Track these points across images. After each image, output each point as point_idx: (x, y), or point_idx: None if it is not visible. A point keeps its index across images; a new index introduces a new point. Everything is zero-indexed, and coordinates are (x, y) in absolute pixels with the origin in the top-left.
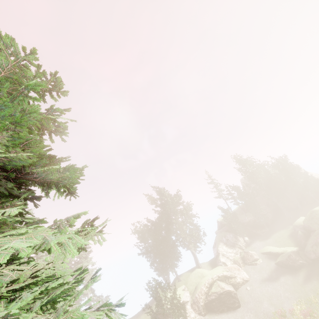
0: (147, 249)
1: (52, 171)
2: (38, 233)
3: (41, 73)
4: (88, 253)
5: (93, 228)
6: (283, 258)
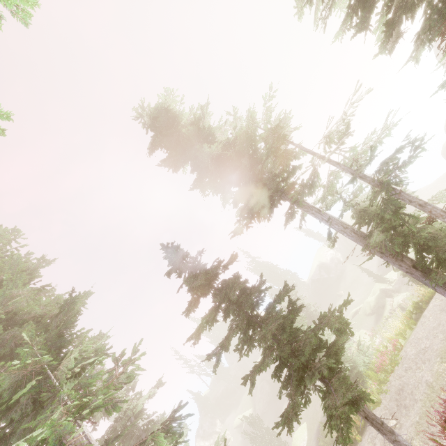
0: None
1: None
2: None
3: None
4: None
5: None
6: (244, 428)
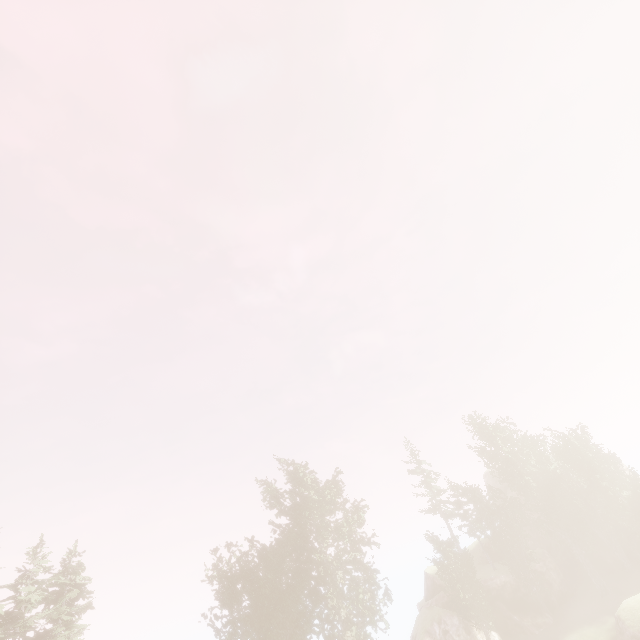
0: (234, 627)
1: None
2: None
3: None
4: (81, 611)
5: None
6: None
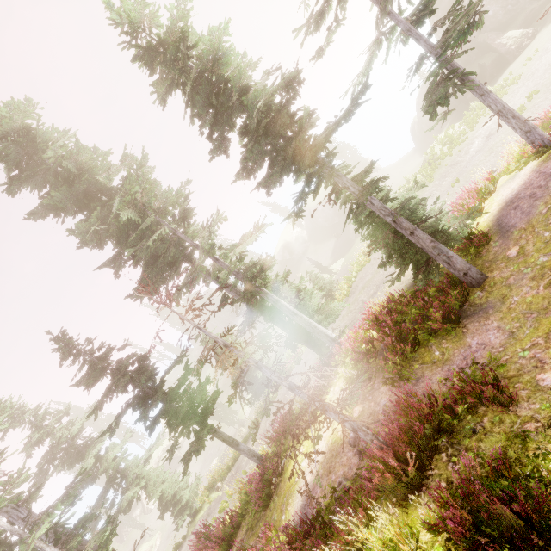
0: None
1: None
2: None
3: None
4: None
5: None
6: None
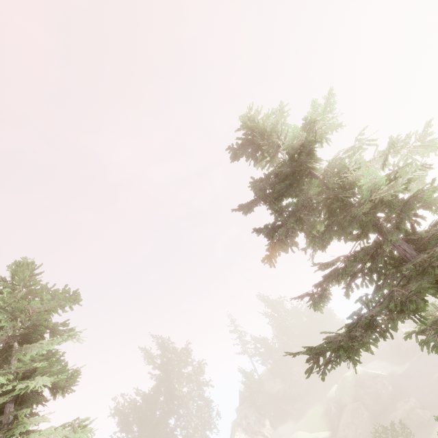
0: None
1: (62, 379)
2: (60, 432)
3: (66, 290)
4: None
5: (90, 428)
6: None
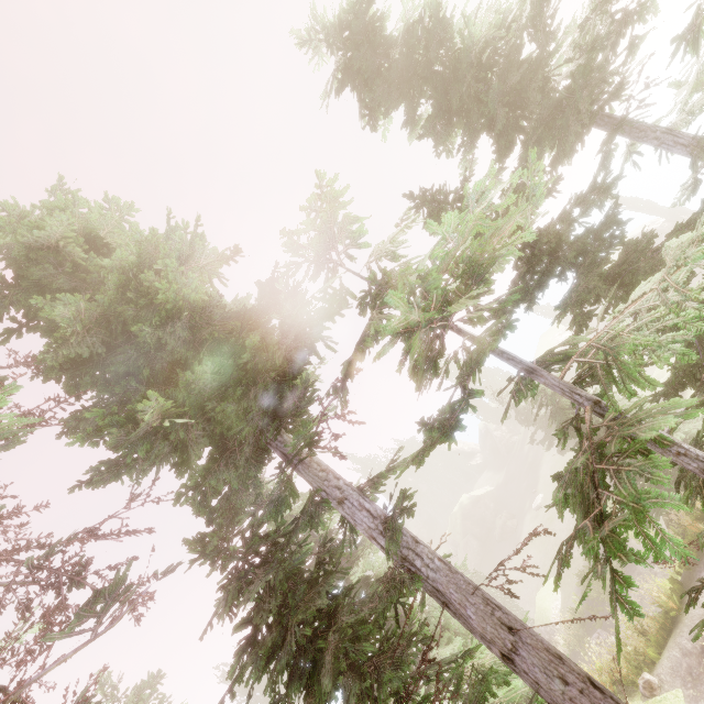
0: None
1: None
2: None
3: (150, 675)
4: None
5: None
6: None
